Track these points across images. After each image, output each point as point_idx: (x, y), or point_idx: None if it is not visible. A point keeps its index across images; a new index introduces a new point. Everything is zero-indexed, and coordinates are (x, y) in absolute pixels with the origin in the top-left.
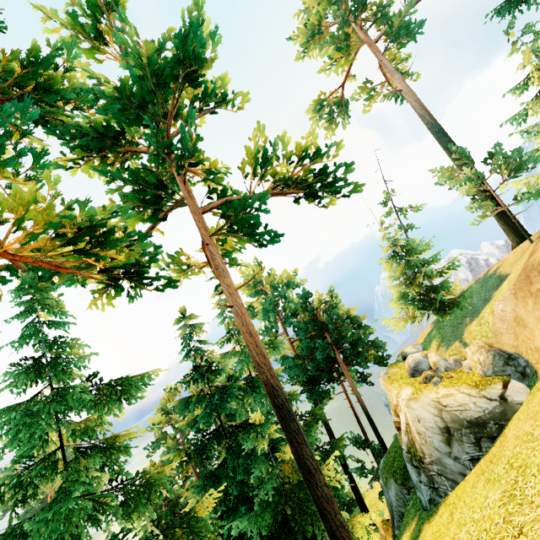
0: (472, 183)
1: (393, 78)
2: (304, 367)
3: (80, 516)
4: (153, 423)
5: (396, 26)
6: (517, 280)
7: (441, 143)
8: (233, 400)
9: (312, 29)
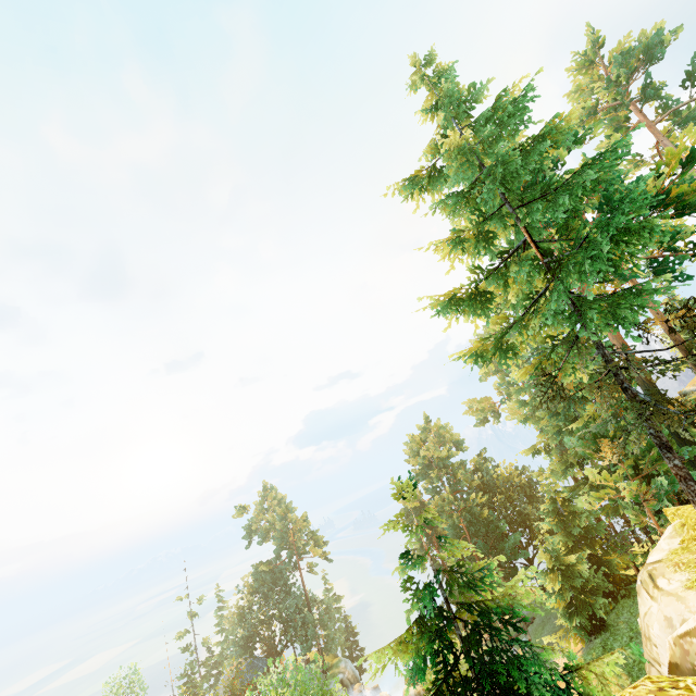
0: None
1: None
2: None
3: (317, 553)
4: (422, 456)
5: (683, 116)
6: None
7: None
8: (532, 422)
9: (588, 111)
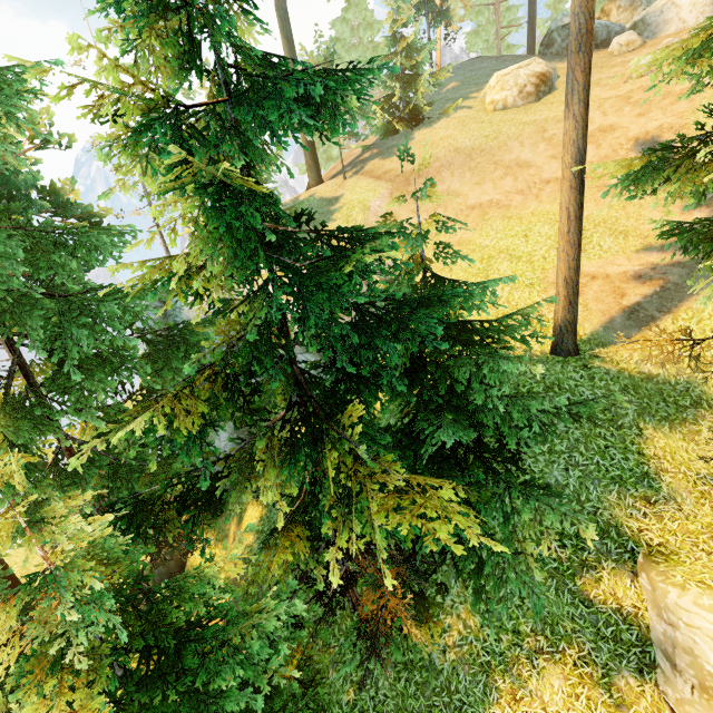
0: None
1: None
2: None
3: None
4: None
5: None
6: (396, 182)
7: (285, 29)
8: None
9: None
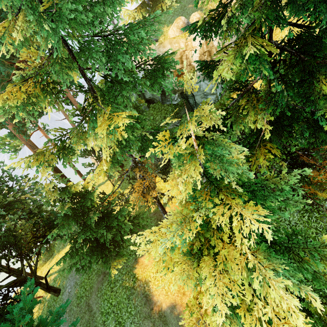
0: None
1: None
2: (8, 76)
3: None
4: None
5: None
6: None
7: None
8: None
9: None
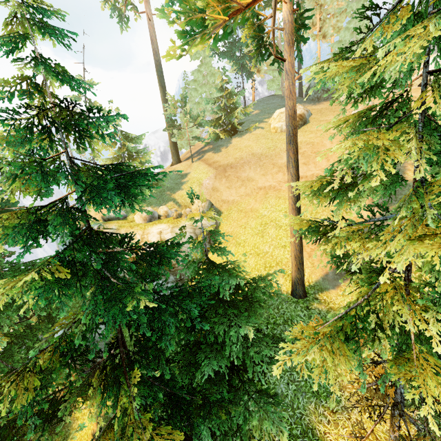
0: (185, 117)
1: (148, 4)
2: None
3: None
4: None
5: None
6: (218, 170)
7: (161, 81)
8: None
9: None
